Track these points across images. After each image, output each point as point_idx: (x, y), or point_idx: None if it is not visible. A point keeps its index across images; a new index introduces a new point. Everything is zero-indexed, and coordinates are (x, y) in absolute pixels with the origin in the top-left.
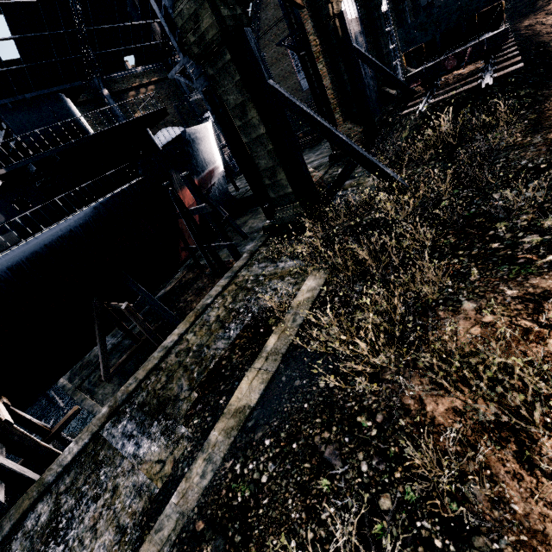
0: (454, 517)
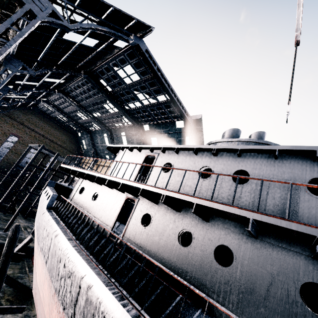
0: None
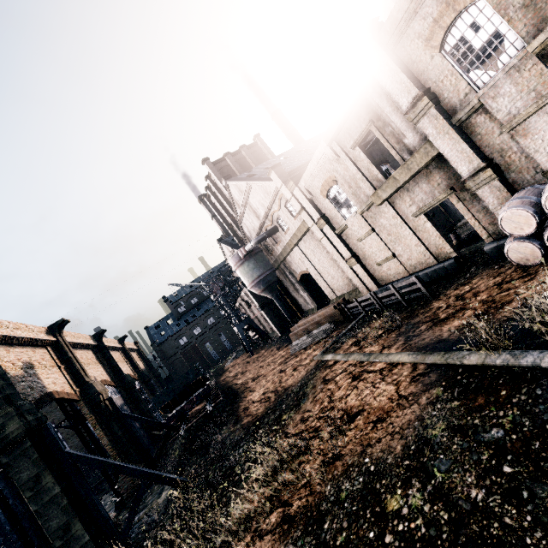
0: None
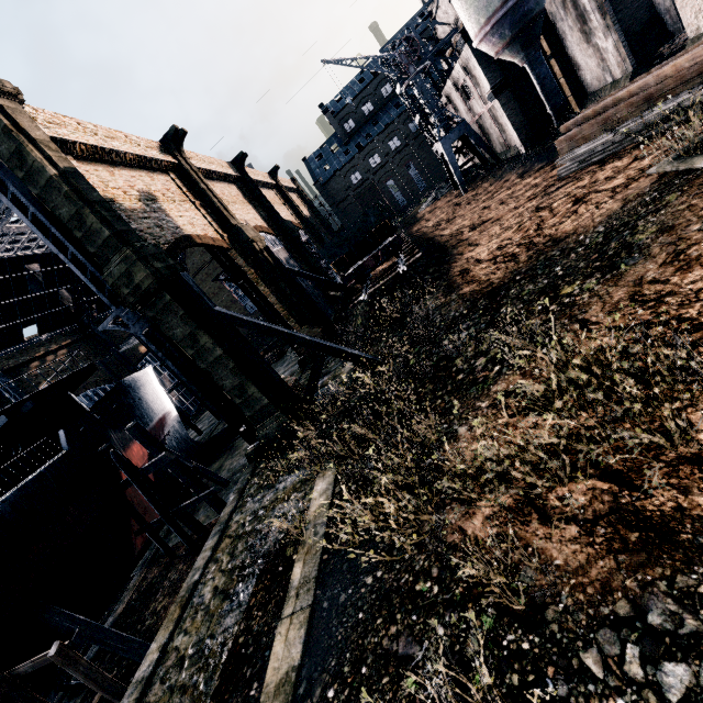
0: (525, 609)
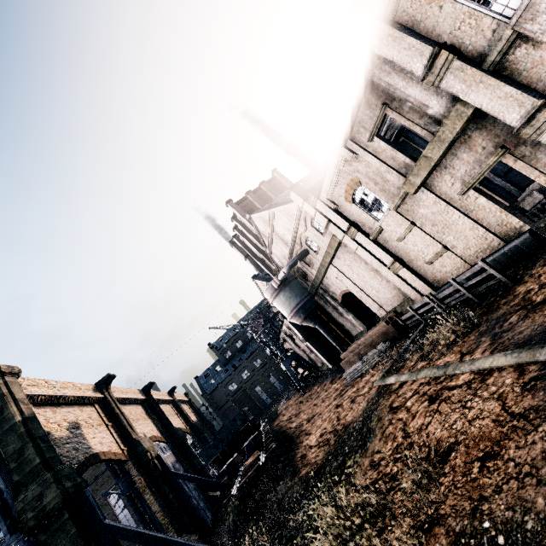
0: None
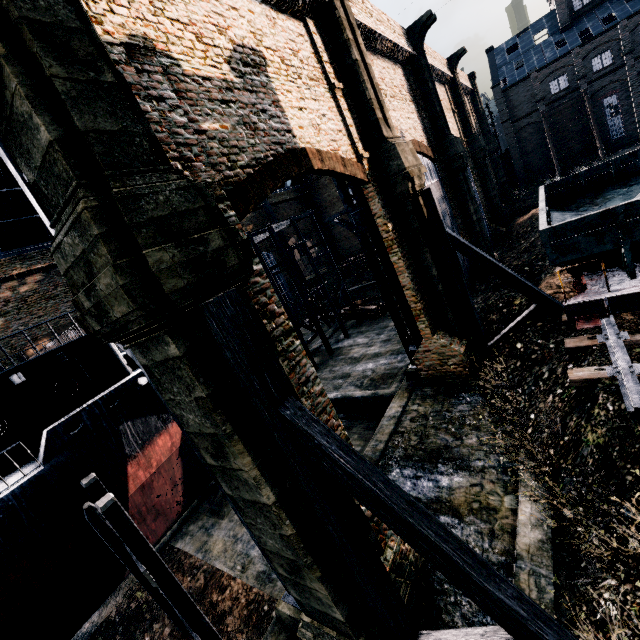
0: None
